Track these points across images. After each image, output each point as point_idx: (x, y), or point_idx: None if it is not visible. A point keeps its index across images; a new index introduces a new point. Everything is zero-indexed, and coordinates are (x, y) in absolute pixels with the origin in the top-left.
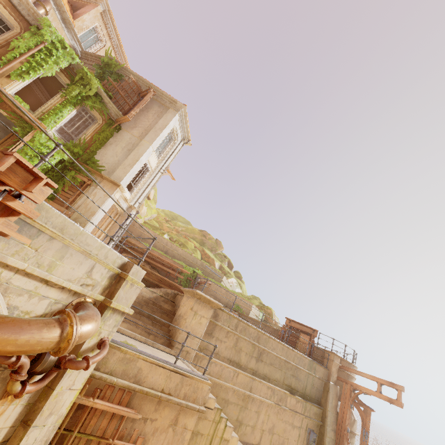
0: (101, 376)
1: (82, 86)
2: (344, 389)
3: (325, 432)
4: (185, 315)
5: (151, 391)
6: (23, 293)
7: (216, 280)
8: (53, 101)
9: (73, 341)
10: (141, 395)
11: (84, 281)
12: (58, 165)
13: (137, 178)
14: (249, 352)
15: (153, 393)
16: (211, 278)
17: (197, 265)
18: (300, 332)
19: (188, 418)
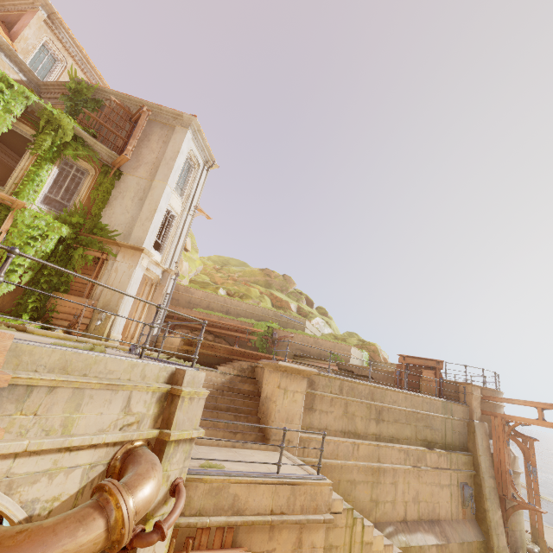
0: (188, 523)
1: (52, 132)
2: (494, 424)
3: (482, 481)
4: (273, 396)
5: (258, 519)
6: (38, 478)
7: (298, 329)
8: (22, 164)
9: (128, 529)
10: (247, 527)
11: (123, 421)
12: (58, 247)
13: (162, 232)
14: (365, 415)
15: (261, 520)
16: (291, 328)
17: (269, 318)
18: (420, 367)
19: (314, 534)
